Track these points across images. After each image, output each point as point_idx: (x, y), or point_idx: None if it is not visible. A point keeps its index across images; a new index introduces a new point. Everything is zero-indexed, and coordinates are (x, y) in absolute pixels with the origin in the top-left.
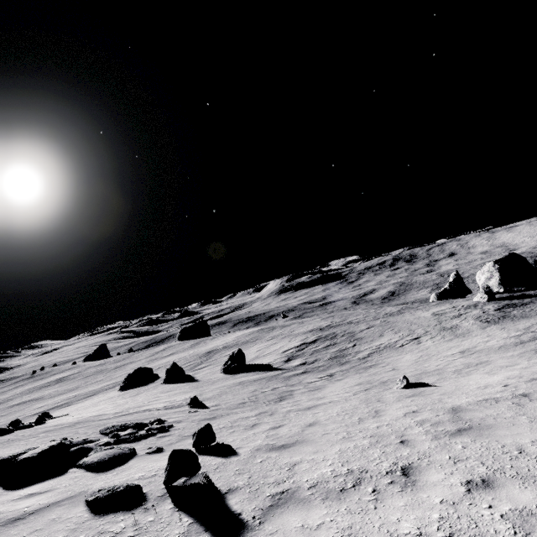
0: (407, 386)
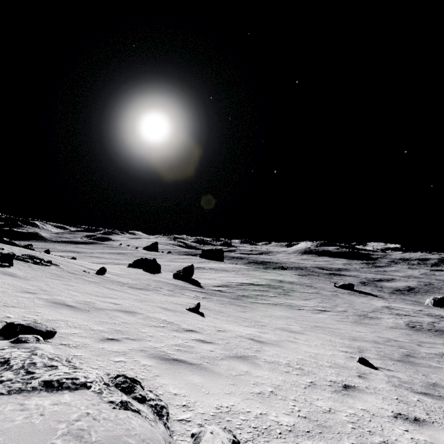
0: (193, 310)
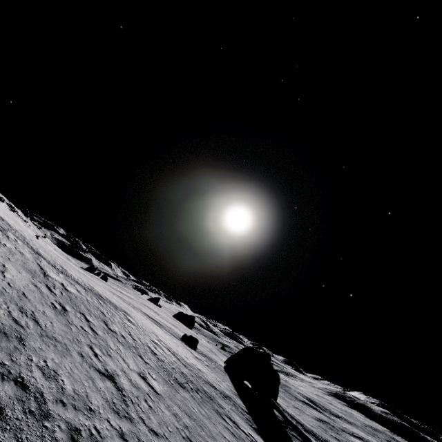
0: (36, 235)
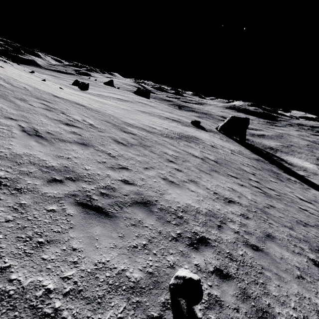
0: (43, 80)
